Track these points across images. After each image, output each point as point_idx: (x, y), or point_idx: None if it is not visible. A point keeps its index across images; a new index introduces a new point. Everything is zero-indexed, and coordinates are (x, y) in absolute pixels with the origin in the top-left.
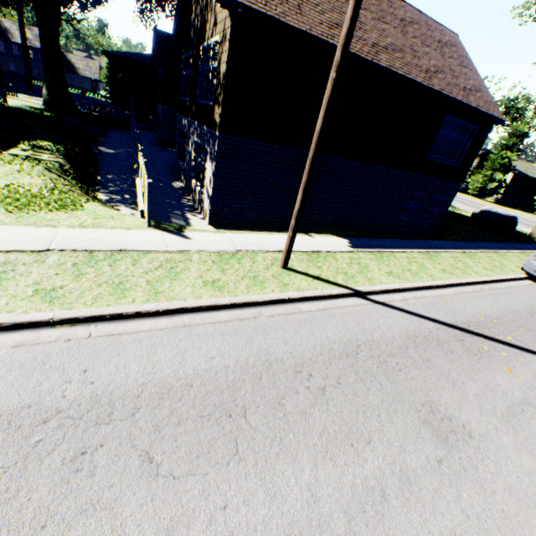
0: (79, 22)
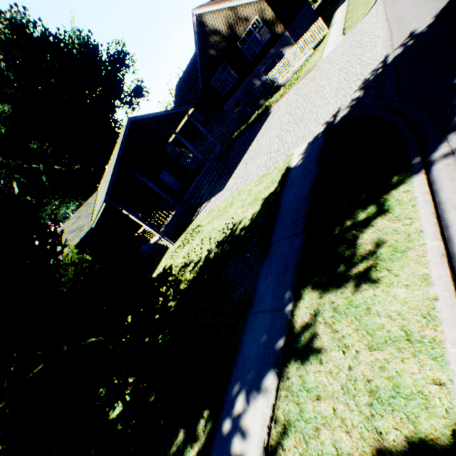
0: None
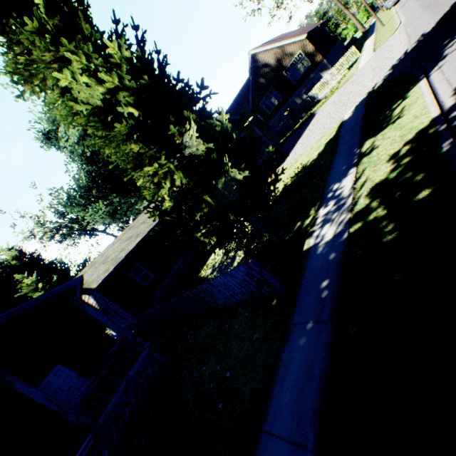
0: None
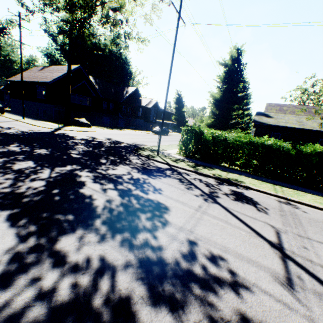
0: None
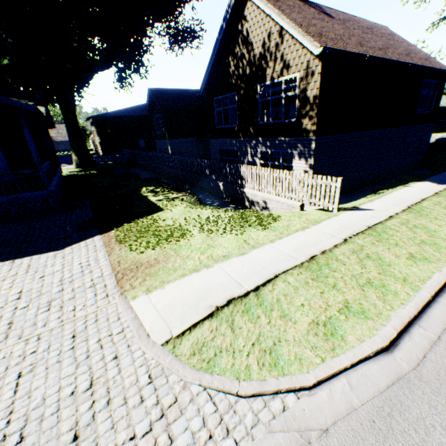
0: (79, 101)
